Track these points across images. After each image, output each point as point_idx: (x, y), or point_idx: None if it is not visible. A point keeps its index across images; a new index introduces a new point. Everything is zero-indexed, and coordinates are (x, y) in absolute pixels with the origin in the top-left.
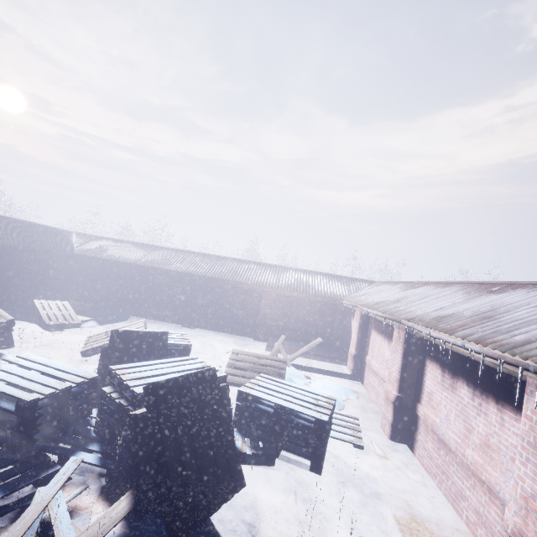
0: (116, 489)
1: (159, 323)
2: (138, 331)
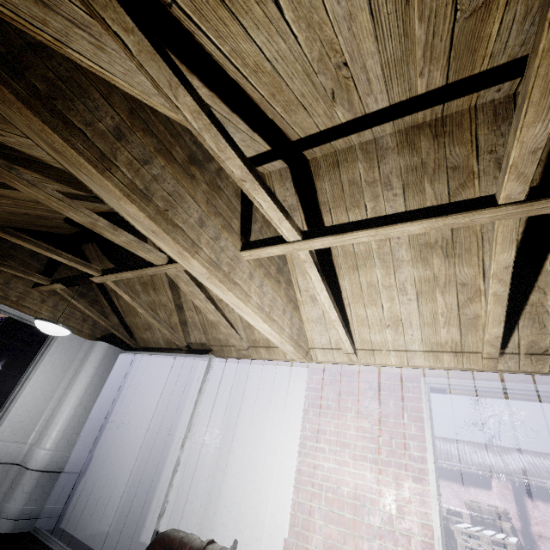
0: None
1: None
2: None
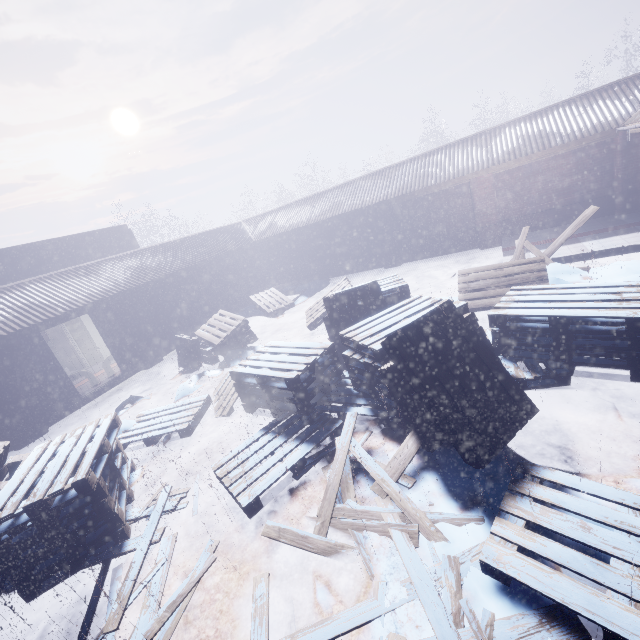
0: (397, 431)
1: (360, 275)
2: (346, 291)
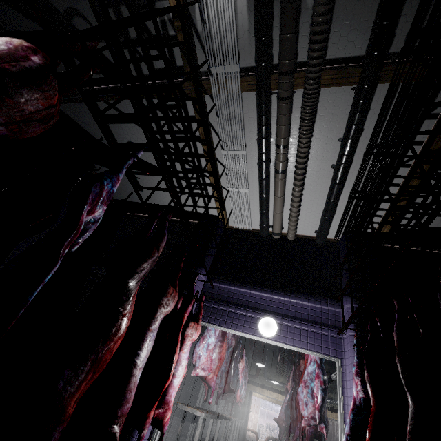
0: None
1: None
2: None
